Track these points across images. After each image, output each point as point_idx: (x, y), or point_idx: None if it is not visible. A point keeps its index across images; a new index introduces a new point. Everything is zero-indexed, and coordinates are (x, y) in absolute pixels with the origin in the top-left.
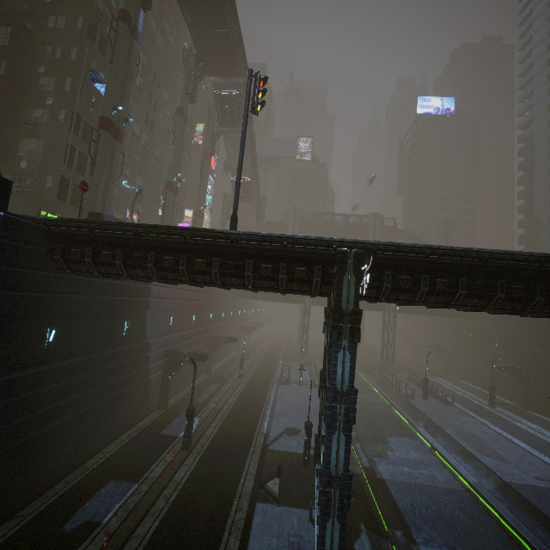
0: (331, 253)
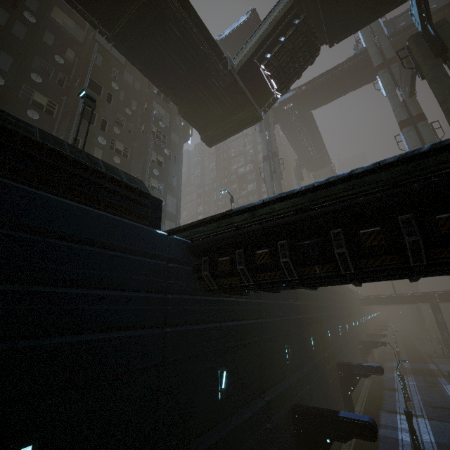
0: (426, 294)
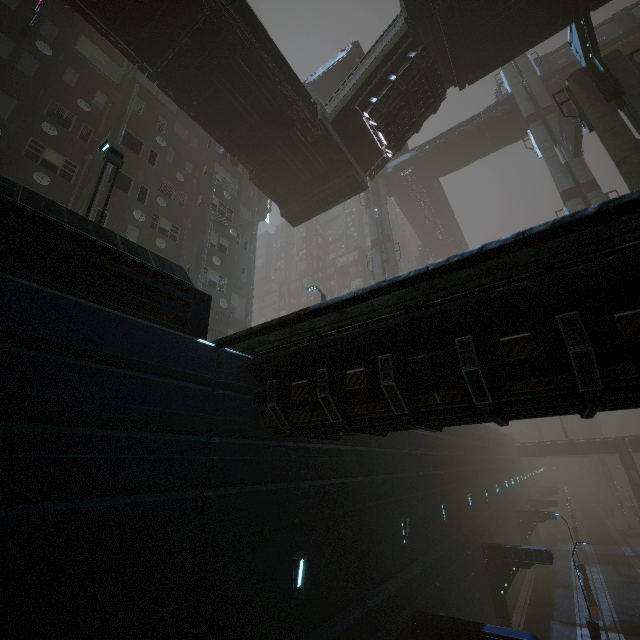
0: (612, 440)
